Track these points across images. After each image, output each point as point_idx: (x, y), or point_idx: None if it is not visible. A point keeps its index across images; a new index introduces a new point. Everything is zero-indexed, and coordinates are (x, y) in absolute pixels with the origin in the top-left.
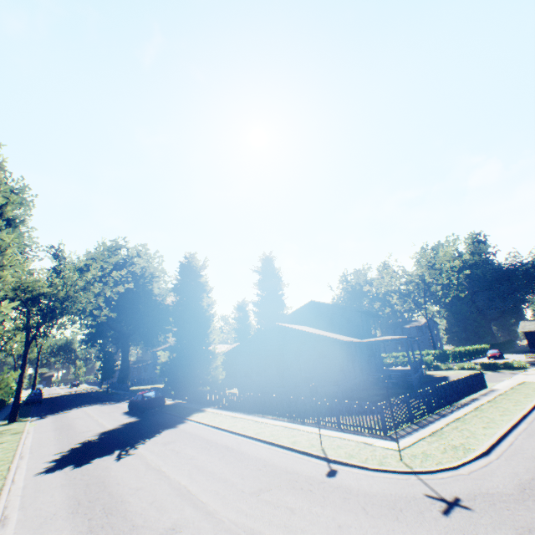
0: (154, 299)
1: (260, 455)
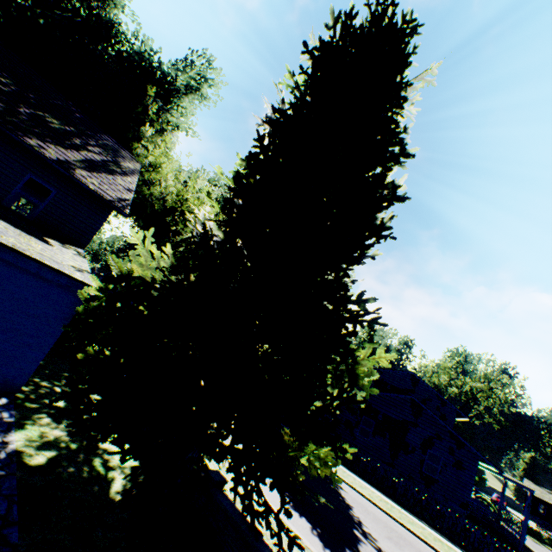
0: None
1: None
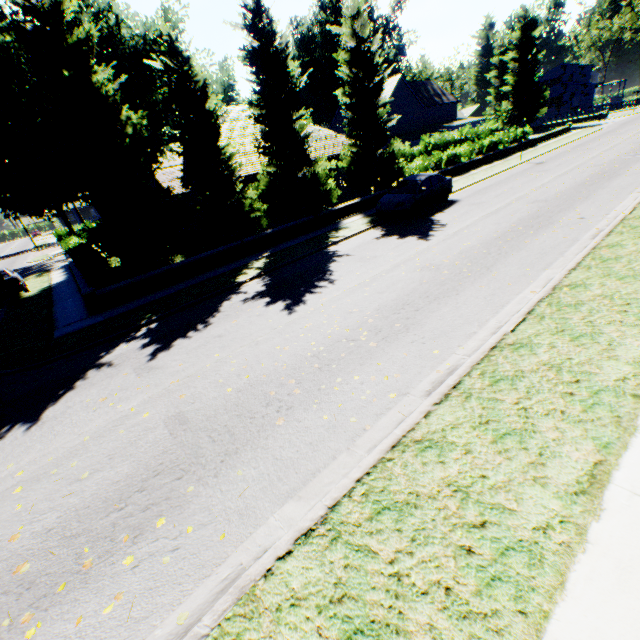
0: None
1: None
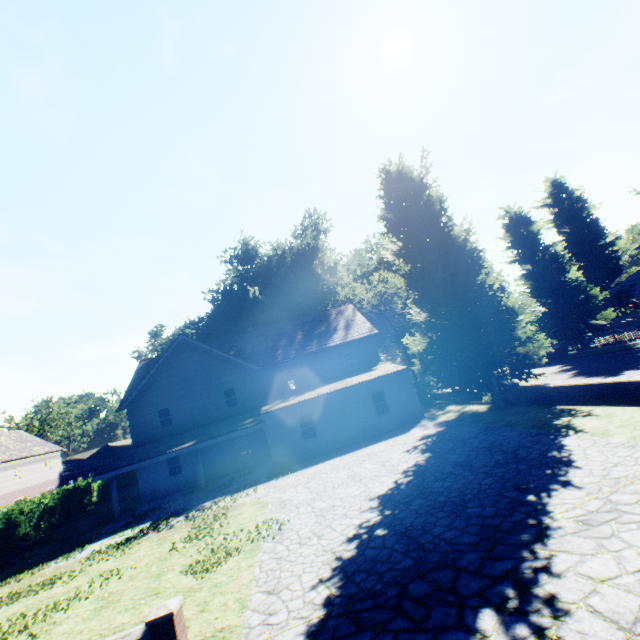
0: None
1: None
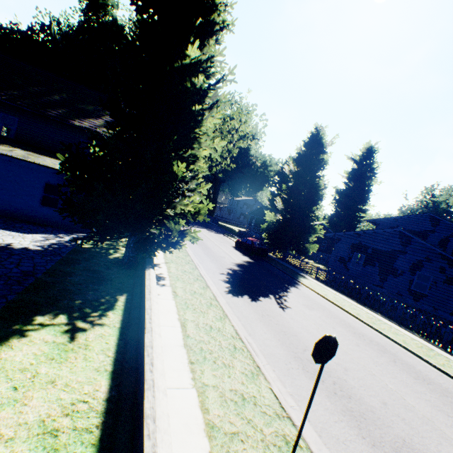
0: (249, 159)
1: (445, 385)
